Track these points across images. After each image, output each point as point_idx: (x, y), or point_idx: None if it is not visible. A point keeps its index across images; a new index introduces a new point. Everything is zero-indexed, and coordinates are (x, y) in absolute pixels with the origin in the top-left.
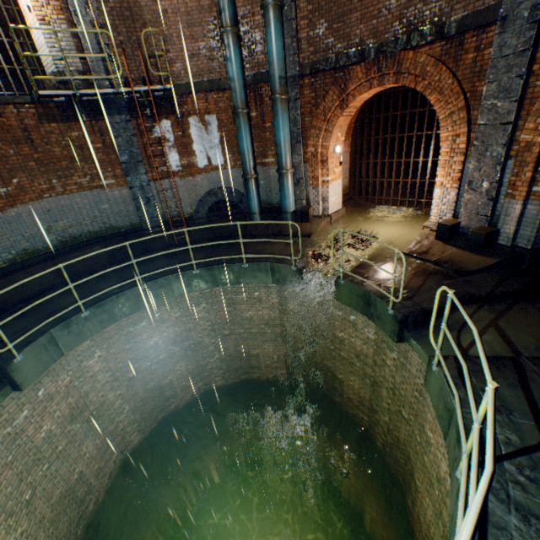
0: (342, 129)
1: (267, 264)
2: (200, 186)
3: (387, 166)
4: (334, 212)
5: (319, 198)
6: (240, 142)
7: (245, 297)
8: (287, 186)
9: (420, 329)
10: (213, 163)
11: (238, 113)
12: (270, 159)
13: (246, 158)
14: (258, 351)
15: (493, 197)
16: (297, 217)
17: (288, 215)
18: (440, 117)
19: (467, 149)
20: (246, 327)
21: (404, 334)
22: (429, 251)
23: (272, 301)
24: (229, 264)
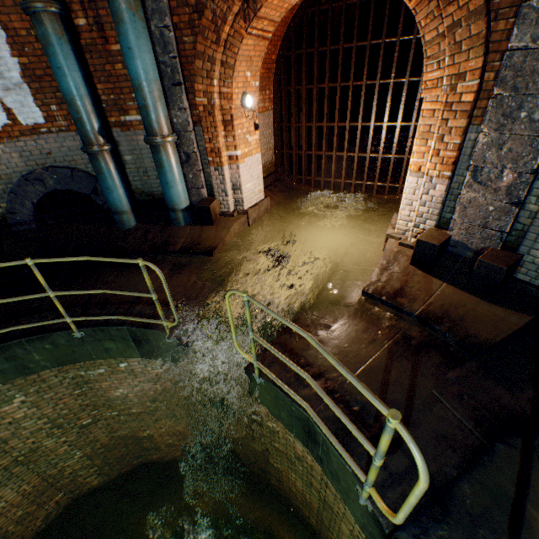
0: (254, 65)
1: (123, 329)
2: (6, 166)
3: (326, 133)
4: (253, 205)
5: (226, 185)
6: (57, 77)
7: (105, 371)
8: (167, 165)
9: (425, 519)
10: (20, 120)
11: (34, 10)
12: (134, 117)
13: (80, 111)
14: (150, 432)
15: (520, 200)
16: (195, 215)
17: (178, 214)
18: (426, 38)
19: (474, 105)
20: (121, 408)
21: (393, 535)
22: (405, 288)
23: (154, 372)
24: (42, 335)
